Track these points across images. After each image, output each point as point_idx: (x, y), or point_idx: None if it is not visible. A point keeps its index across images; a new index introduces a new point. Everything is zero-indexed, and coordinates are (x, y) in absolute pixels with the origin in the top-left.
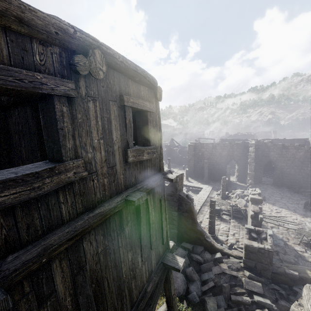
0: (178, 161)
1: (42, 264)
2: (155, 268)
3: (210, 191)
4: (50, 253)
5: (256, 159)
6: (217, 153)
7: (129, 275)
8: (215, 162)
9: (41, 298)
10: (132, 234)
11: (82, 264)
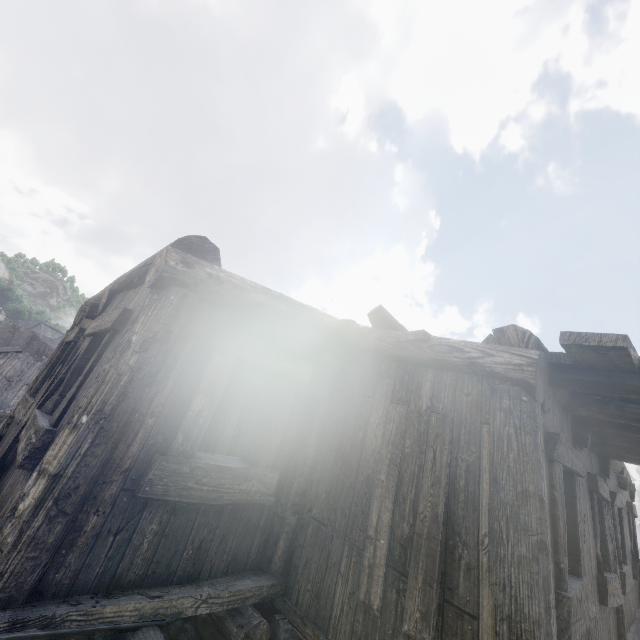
0: None
1: None
2: None
3: None
4: None
5: None
6: None
7: None
8: None
9: None
10: None
11: None
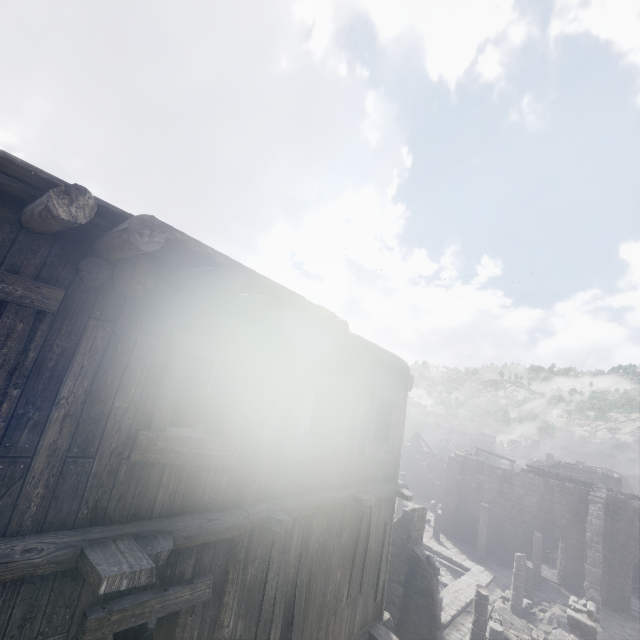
0: (422, 487)
1: (295, 517)
2: (358, 633)
3: (486, 583)
4: (301, 511)
5: (612, 540)
6: (514, 496)
7: (332, 603)
8: (506, 514)
9: (284, 548)
10: (347, 548)
11: (308, 542)
